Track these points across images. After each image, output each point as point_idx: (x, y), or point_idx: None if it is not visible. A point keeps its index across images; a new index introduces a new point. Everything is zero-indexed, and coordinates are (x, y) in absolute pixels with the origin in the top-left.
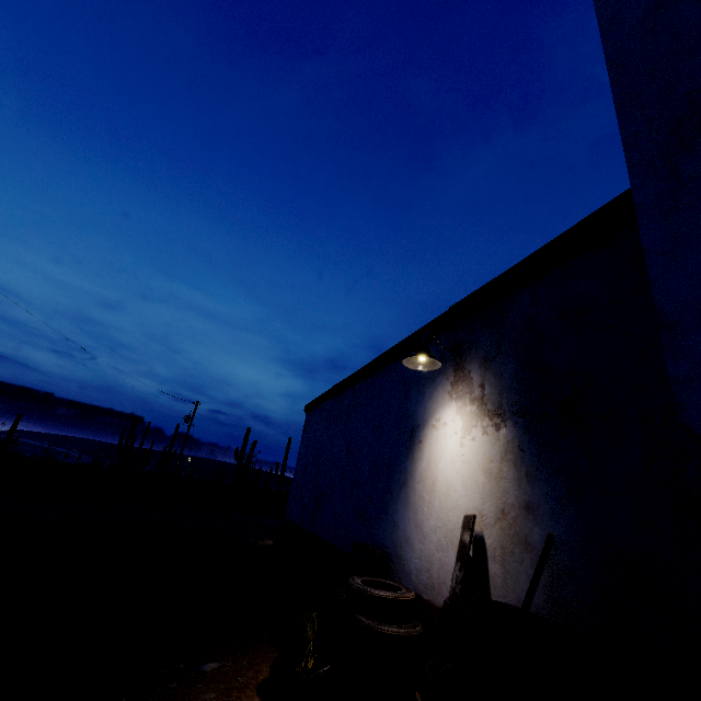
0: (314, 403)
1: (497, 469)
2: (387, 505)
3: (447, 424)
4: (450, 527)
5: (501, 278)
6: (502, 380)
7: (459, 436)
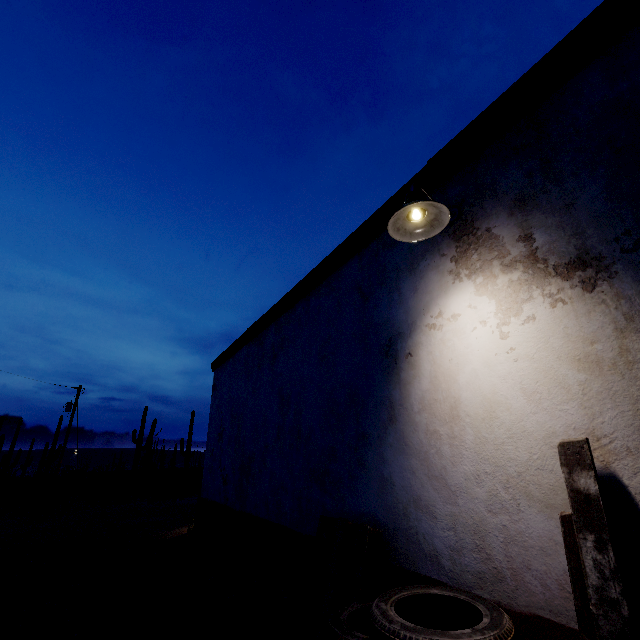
0: (224, 356)
1: (615, 350)
2: (363, 456)
3: (460, 315)
4: (515, 469)
5: (530, 75)
6: (574, 213)
7: (493, 324)
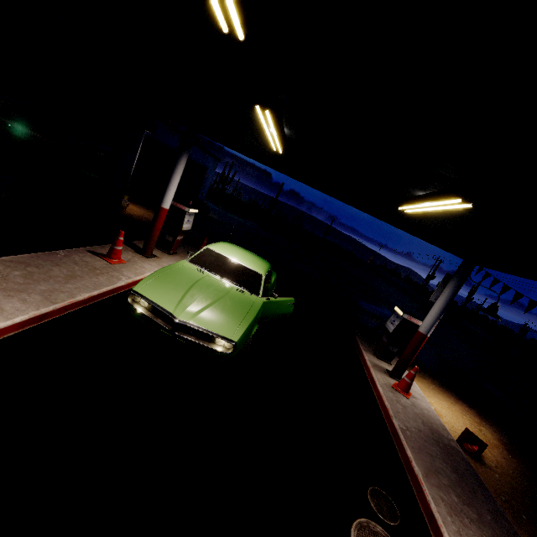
0: None
1: None
2: None
3: None
4: None
5: None
6: None
7: None
